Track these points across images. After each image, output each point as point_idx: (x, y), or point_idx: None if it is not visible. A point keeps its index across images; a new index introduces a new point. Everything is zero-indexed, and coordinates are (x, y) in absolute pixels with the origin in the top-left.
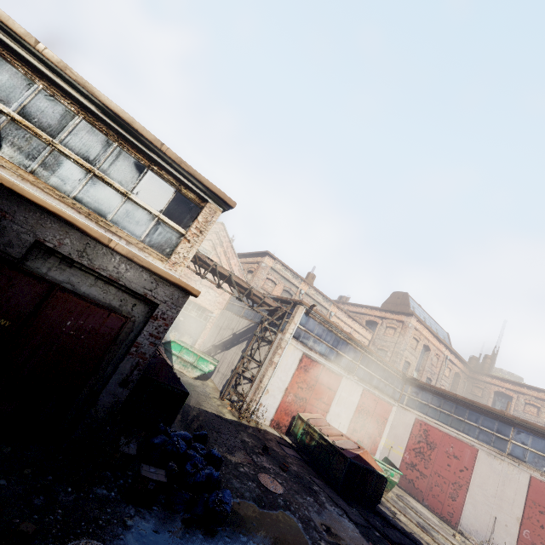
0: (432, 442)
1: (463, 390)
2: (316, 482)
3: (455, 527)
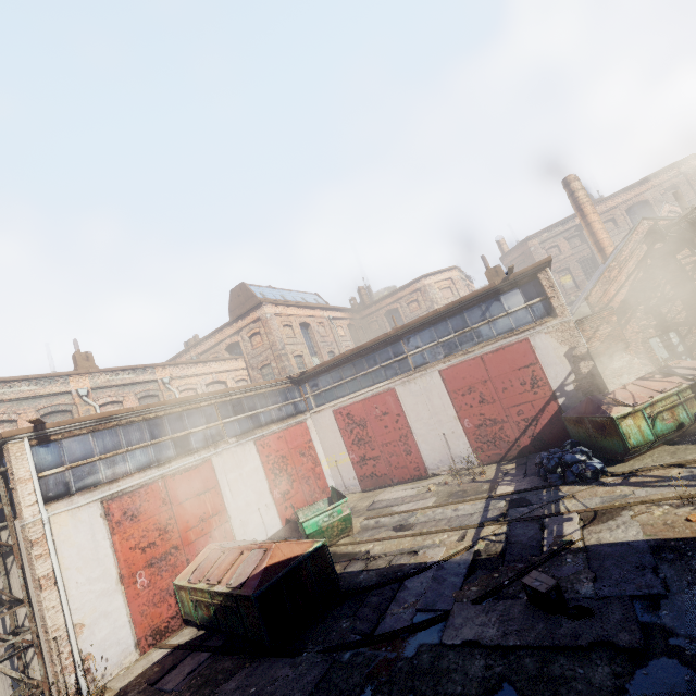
0: (360, 420)
1: (365, 335)
2: (229, 695)
3: (427, 476)
